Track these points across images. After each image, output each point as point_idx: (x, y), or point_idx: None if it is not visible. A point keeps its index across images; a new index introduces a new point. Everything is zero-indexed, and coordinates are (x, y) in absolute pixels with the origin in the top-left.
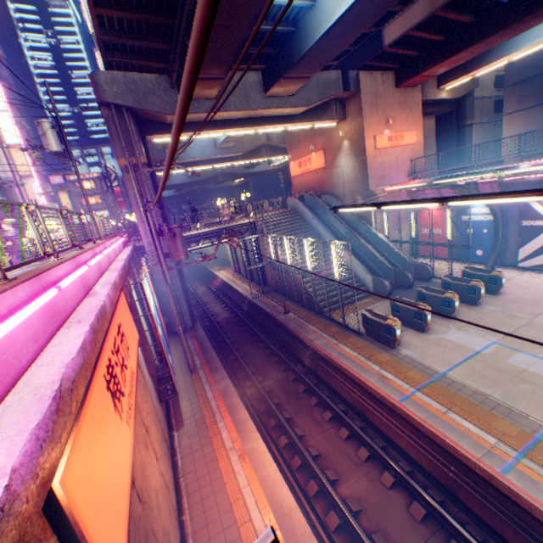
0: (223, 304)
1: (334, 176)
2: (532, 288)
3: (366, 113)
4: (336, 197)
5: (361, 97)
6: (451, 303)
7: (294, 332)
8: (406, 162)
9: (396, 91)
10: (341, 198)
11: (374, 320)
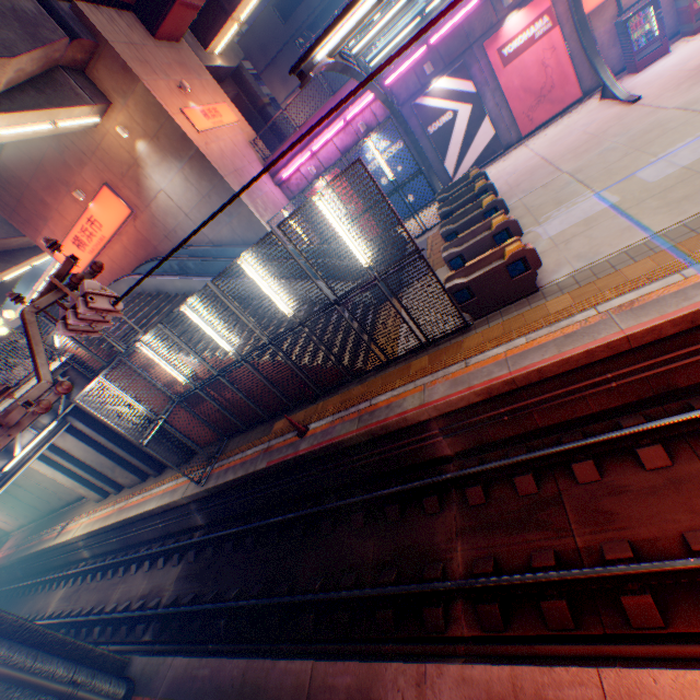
0: (141, 564)
1: (161, 215)
2: (500, 177)
3: (141, 74)
4: (190, 245)
5: (113, 46)
6: (500, 206)
7: (370, 431)
8: (249, 148)
9: (160, 44)
10: (200, 241)
11: (481, 275)
